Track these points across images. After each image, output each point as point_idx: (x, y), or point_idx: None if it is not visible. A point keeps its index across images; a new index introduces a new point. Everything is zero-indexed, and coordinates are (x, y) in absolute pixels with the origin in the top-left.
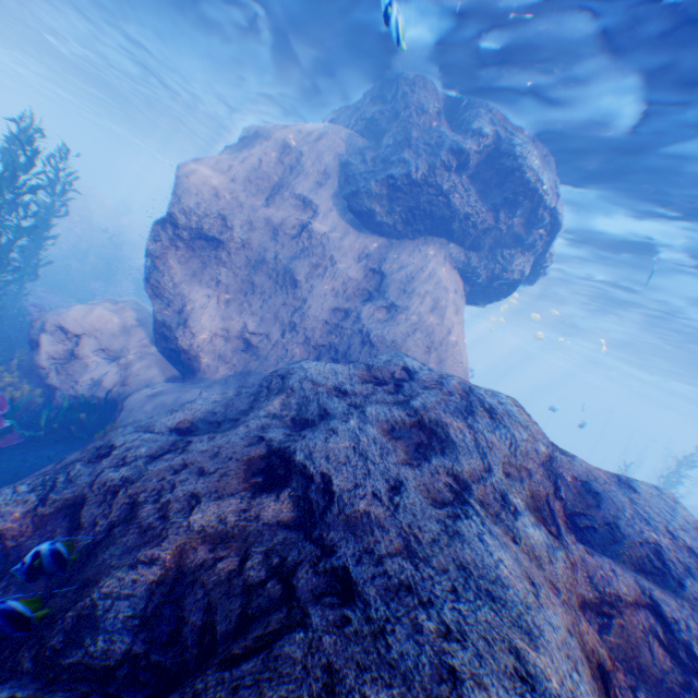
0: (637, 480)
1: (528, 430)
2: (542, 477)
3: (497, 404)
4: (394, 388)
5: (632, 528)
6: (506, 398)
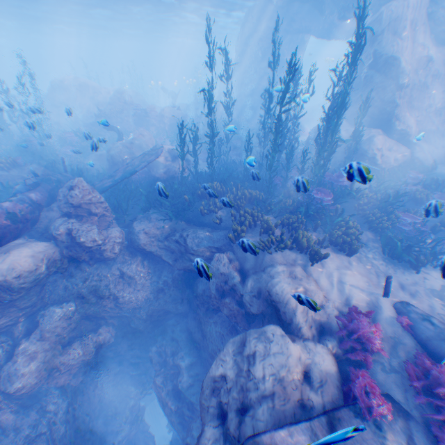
0: None
1: None
2: None
3: None
4: None
5: None
6: None
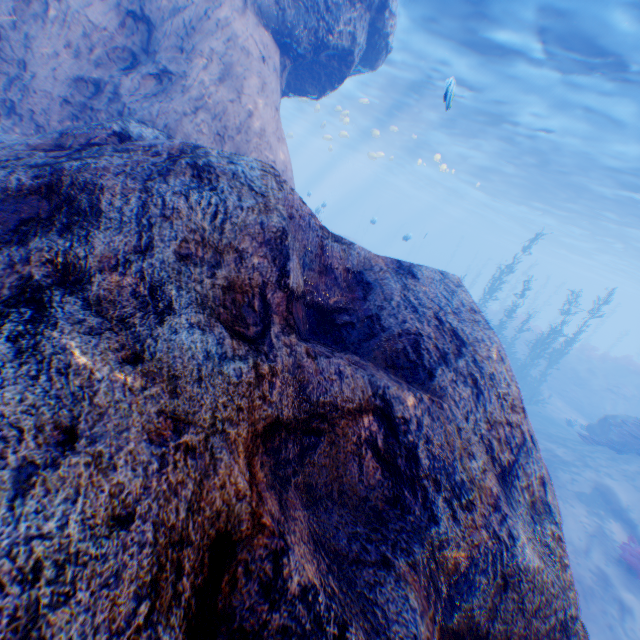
0: (424, 267)
1: (264, 200)
2: (266, 262)
3: (229, 166)
4: (70, 155)
5: (396, 319)
6: (255, 164)
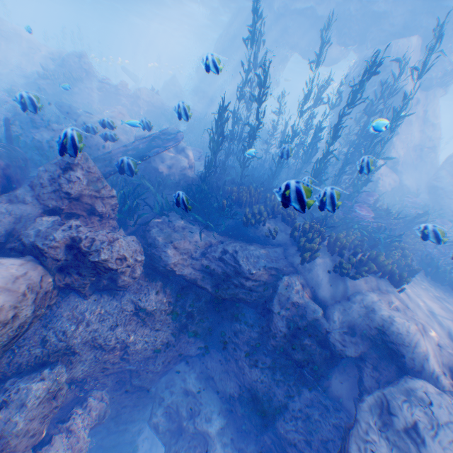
0: None
1: None
2: None
3: None
4: None
5: None
6: None
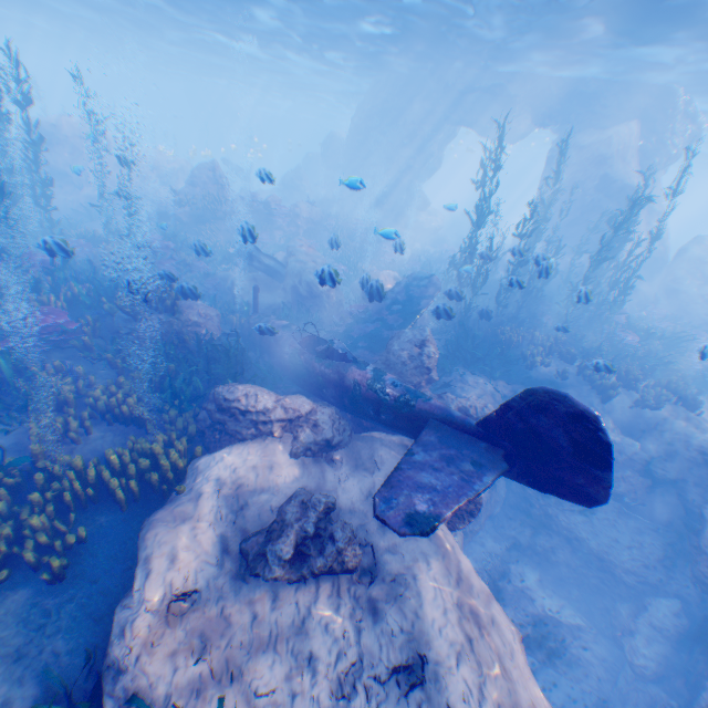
0: None
1: None
2: None
3: None
4: None
5: None
6: None
